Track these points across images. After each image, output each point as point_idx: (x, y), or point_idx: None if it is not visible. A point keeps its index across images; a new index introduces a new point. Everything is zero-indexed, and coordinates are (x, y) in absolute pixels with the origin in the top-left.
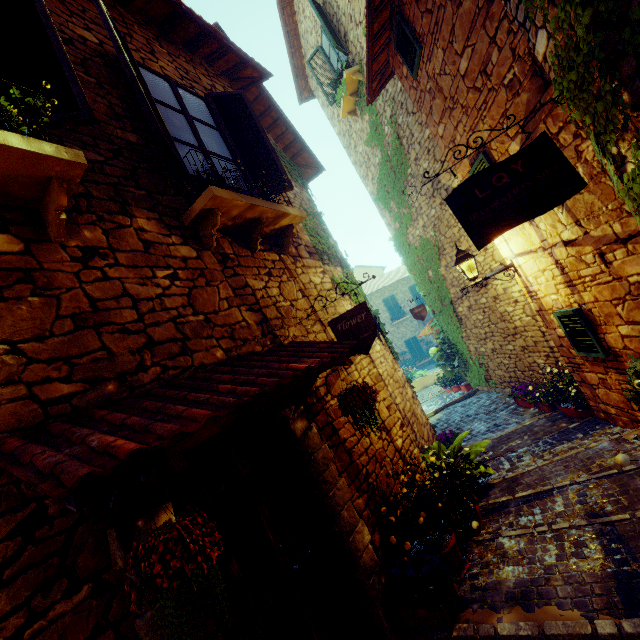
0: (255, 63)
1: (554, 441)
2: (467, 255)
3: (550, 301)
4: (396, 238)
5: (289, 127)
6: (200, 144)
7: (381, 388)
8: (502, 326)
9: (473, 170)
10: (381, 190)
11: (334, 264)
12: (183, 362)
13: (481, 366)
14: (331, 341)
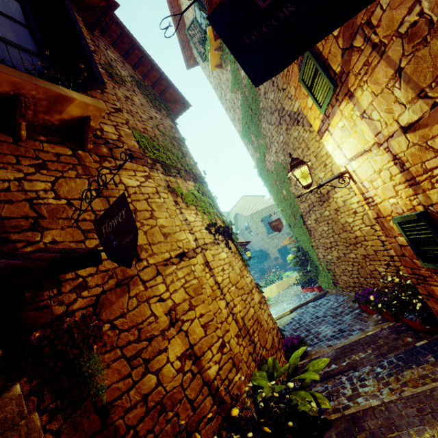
0: None
1: (401, 362)
2: (300, 162)
3: (388, 206)
4: (258, 166)
5: (153, 65)
6: None
7: (200, 302)
8: (344, 236)
9: (301, 74)
10: (244, 127)
11: (185, 178)
12: None
13: (329, 271)
14: (68, 248)
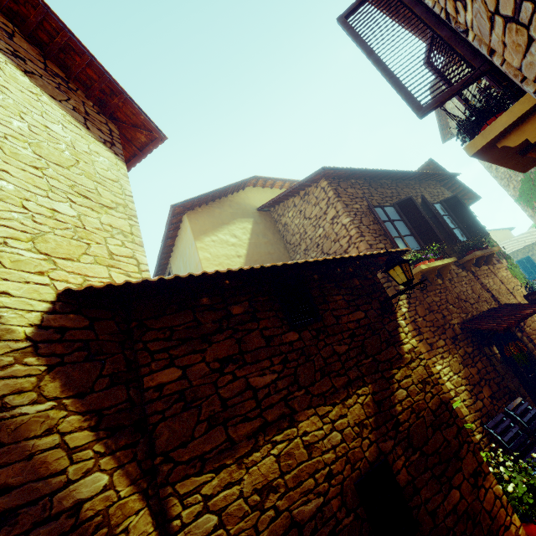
0: (454, 174)
1: None
2: None
3: None
4: None
5: (461, 185)
6: (449, 227)
7: None
8: None
9: None
10: (523, 195)
11: (501, 258)
12: (478, 310)
13: None
14: (528, 304)
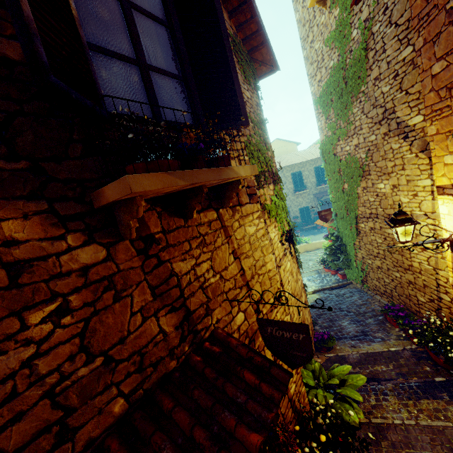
0: None
1: (419, 391)
2: (408, 219)
3: None
4: (324, 144)
5: (254, 15)
6: (137, 54)
7: None
8: (398, 257)
9: None
10: (325, 95)
11: (268, 182)
12: None
13: (362, 271)
14: (258, 360)
